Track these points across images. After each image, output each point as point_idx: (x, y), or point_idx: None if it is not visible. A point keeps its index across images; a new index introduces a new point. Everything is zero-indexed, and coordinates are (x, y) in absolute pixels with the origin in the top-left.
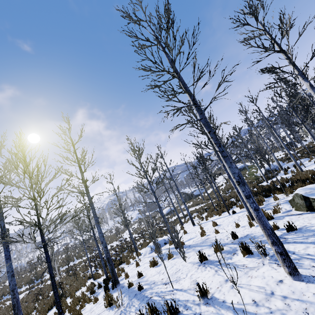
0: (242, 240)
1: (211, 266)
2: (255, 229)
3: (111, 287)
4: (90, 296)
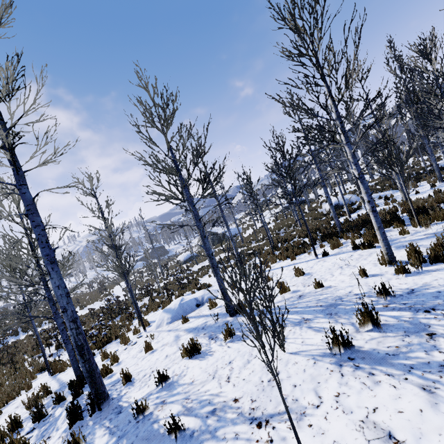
0: (412, 301)
1: (385, 368)
2: (419, 278)
3: (88, 412)
4: (31, 429)
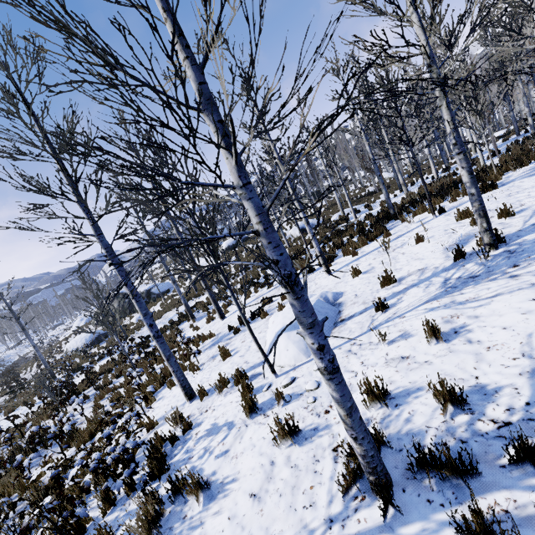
0: None
1: None
2: None
3: None
4: None
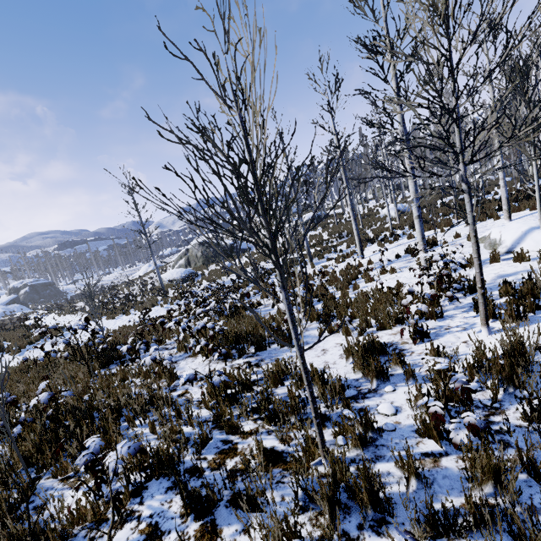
0: None
1: None
2: None
3: None
4: None
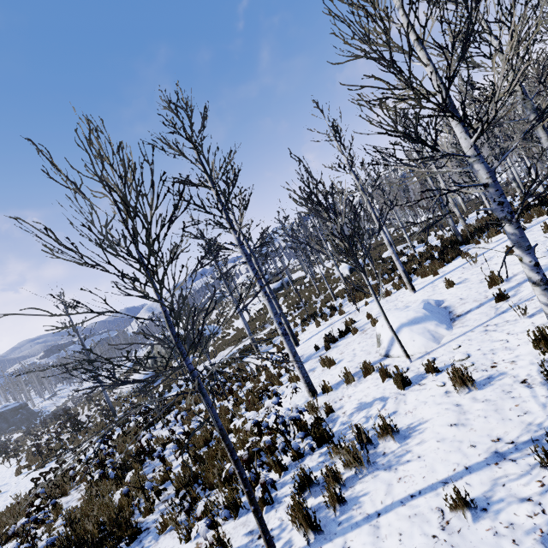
0: None
1: None
2: None
3: None
4: None
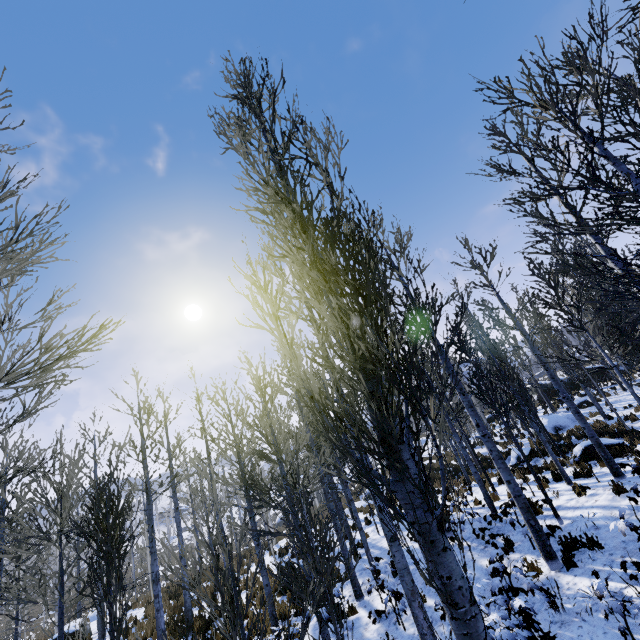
0: None
1: None
2: None
3: None
4: None
